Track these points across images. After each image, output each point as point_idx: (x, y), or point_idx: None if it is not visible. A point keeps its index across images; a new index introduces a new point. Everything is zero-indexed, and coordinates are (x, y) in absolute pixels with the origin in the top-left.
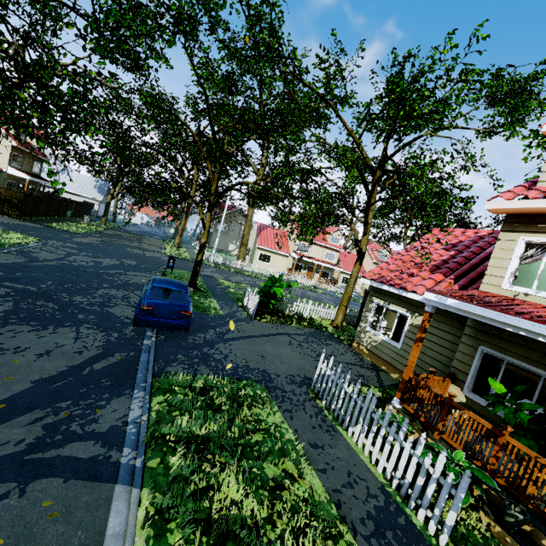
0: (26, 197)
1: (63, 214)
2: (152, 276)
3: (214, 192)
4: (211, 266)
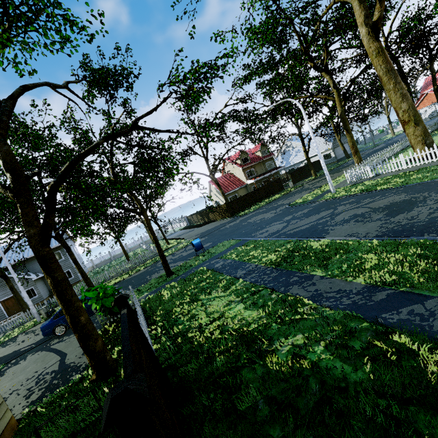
0: (230, 203)
1: (280, 189)
2: (179, 264)
3: (135, 200)
4: (323, 200)
